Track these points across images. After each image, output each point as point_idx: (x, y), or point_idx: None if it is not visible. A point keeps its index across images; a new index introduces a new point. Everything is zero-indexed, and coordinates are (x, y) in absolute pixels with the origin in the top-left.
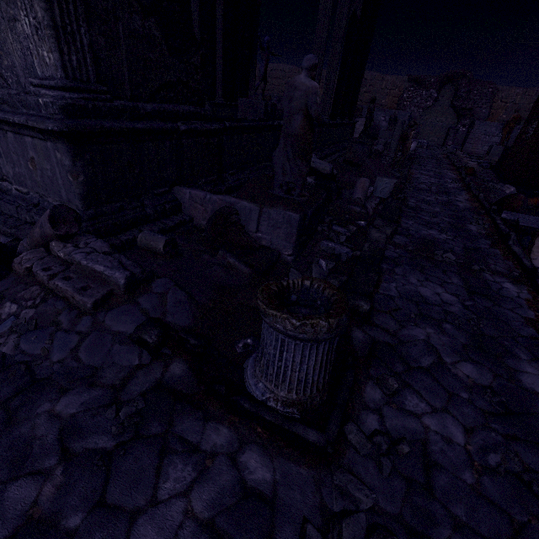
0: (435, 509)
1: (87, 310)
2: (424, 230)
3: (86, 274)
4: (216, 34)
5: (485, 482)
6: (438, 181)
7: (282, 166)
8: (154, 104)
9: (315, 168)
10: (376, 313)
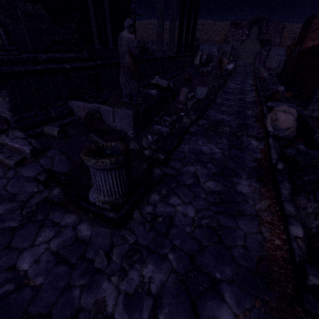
0: (166, 242)
1: (11, 167)
2: (219, 115)
3: (12, 150)
4: (104, 5)
5: (196, 231)
6: (241, 86)
7: (124, 84)
8: (48, 54)
9: (158, 84)
10: (172, 160)
